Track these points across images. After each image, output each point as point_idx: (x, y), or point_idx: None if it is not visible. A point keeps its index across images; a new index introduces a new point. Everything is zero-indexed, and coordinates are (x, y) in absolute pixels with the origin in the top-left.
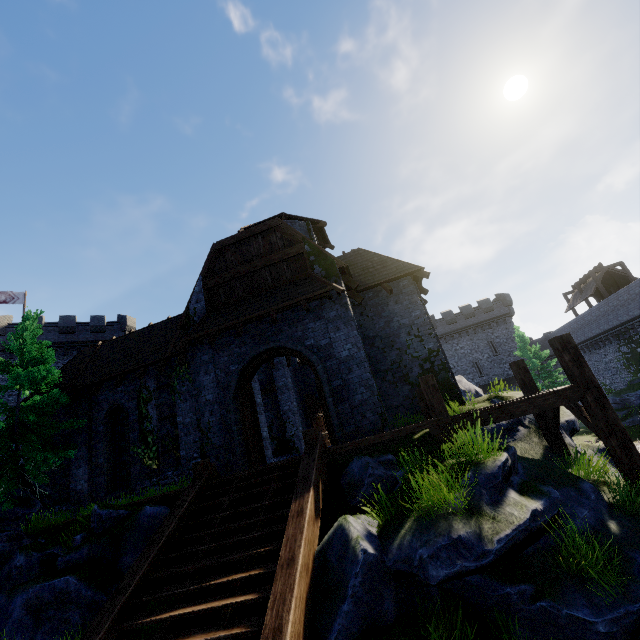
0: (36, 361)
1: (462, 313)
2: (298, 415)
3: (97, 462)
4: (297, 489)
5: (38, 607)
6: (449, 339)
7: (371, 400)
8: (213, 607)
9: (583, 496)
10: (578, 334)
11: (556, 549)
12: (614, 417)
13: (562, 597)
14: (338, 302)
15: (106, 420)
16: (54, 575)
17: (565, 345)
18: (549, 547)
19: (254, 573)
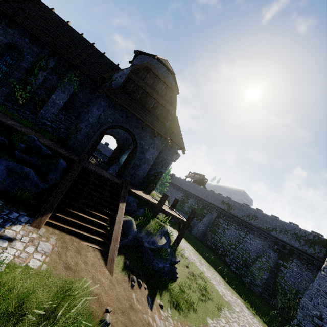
0: None
1: None
2: None
3: None
4: (121, 199)
5: (12, 171)
6: None
7: (141, 176)
8: (94, 220)
9: (169, 241)
10: (180, 184)
11: (160, 249)
12: (185, 232)
13: (157, 258)
14: (162, 141)
15: (4, 46)
16: (19, 161)
17: (194, 213)
18: (159, 248)
19: (106, 218)
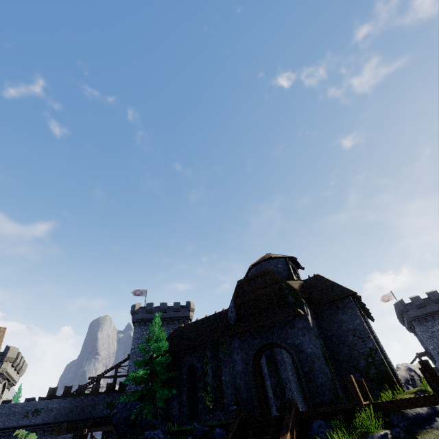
0: (161, 337)
1: (430, 298)
2: (292, 382)
3: (182, 398)
4: (282, 431)
5: None
6: (423, 321)
7: (327, 383)
8: None
9: None
10: None
11: None
12: None
13: None
14: (303, 318)
15: (187, 373)
16: None
17: (425, 367)
18: None
19: None
